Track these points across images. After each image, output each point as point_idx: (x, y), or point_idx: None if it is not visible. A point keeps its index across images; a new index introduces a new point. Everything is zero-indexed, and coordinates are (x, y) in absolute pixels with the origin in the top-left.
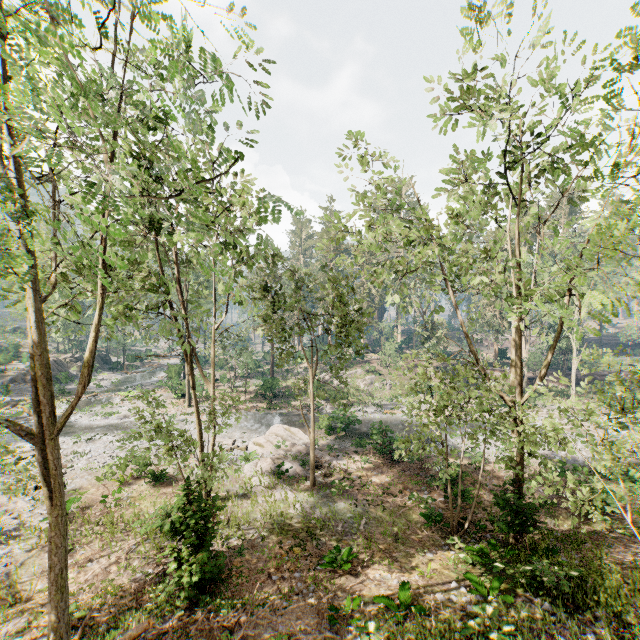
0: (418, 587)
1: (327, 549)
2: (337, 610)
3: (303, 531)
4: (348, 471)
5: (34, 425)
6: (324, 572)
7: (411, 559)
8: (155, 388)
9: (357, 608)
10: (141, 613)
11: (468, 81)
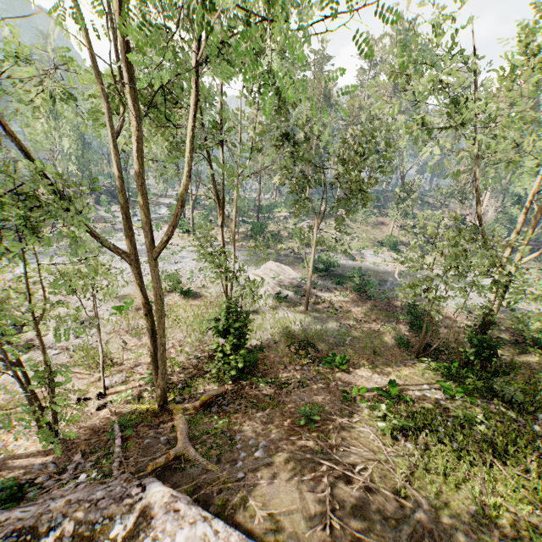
0: (398, 385)
1: (324, 354)
2: (348, 394)
3: (303, 340)
4: (331, 302)
5: (128, 247)
6: (325, 368)
7: (387, 367)
8: (161, 223)
9: (357, 393)
10: (202, 380)
11: None
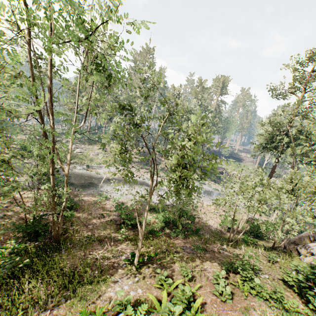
0: None
1: None
2: None
3: None
4: (16, 198)
5: None
6: None
7: None
8: None
9: None
10: None
11: None
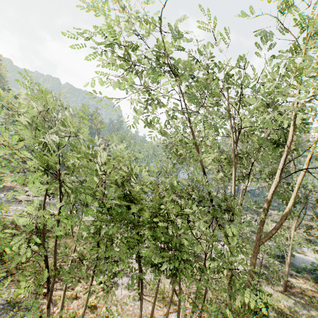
0: None
1: None
2: None
3: None
4: (302, 289)
5: None
6: None
7: None
8: None
9: None
10: None
11: None
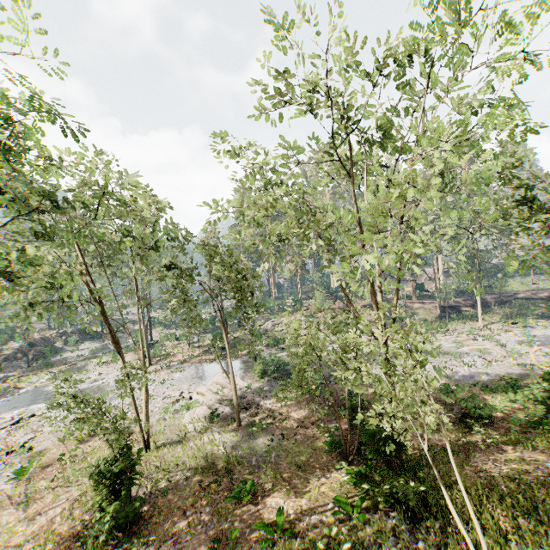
0: (301, 511)
1: (239, 483)
2: (219, 541)
3: (222, 468)
4: (272, 409)
5: None
6: (230, 504)
7: (307, 484)
8: (125, 352)
9: (243, 536)
10: None
11: (274, 81)
